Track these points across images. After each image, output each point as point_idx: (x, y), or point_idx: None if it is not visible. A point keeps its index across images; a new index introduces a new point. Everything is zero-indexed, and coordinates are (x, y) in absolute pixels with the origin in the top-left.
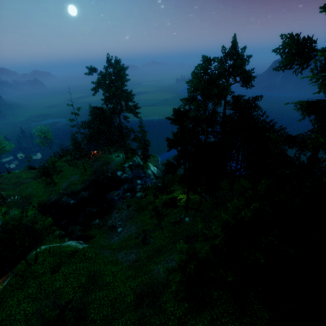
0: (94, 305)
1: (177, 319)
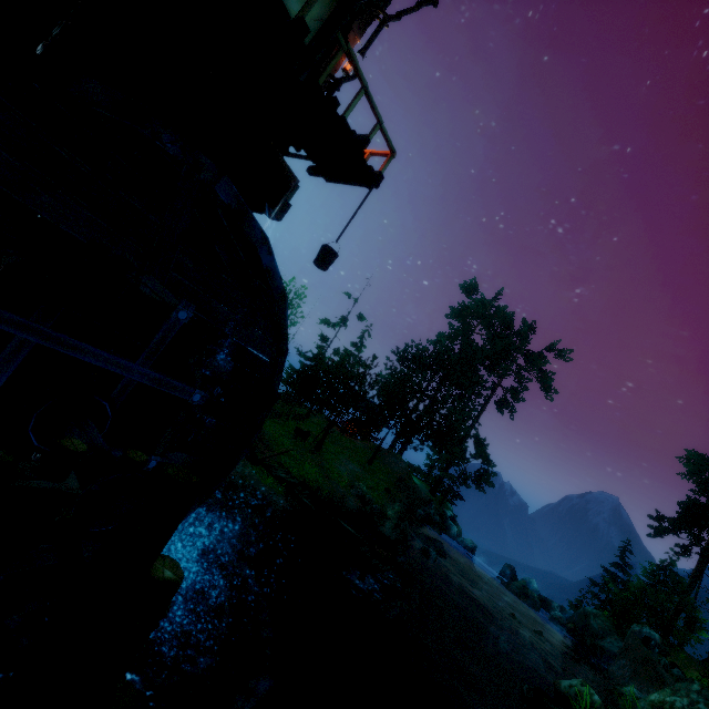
0: None
1: None
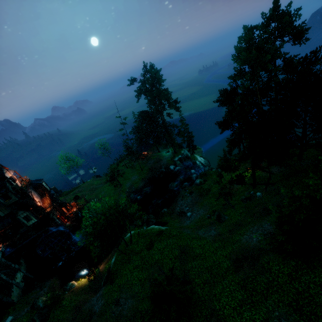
0: (194, 272)
1: (286, 275)
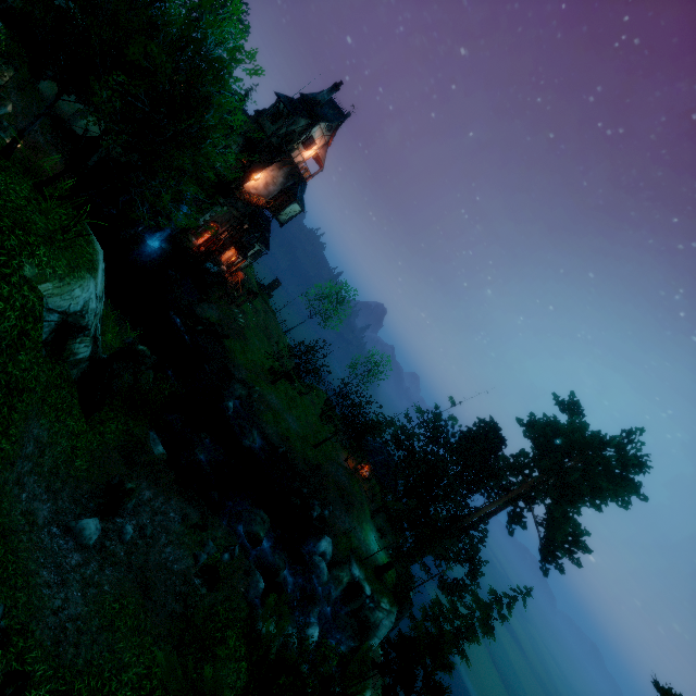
0: None
1: None
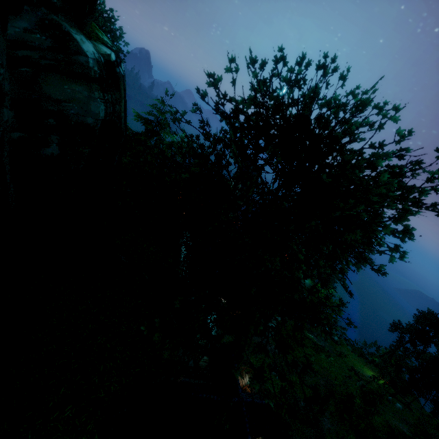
0: None
1: None
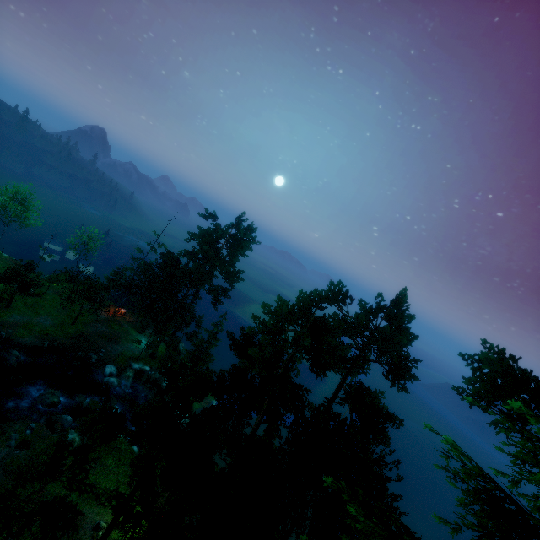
0: None
1: None
